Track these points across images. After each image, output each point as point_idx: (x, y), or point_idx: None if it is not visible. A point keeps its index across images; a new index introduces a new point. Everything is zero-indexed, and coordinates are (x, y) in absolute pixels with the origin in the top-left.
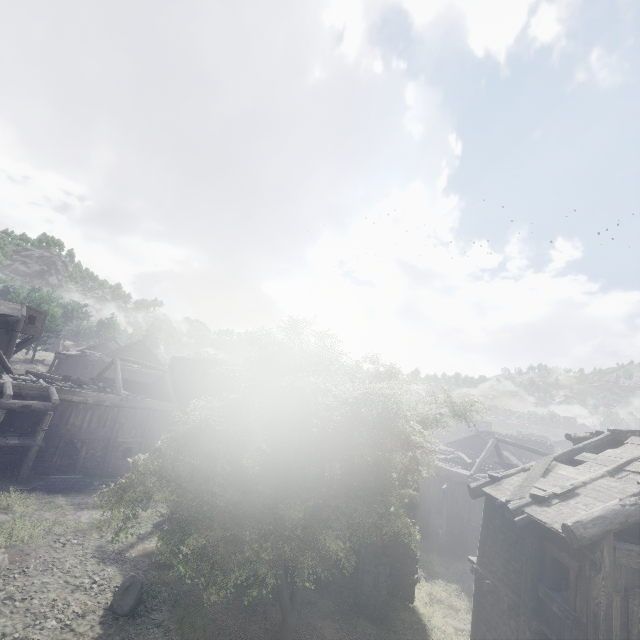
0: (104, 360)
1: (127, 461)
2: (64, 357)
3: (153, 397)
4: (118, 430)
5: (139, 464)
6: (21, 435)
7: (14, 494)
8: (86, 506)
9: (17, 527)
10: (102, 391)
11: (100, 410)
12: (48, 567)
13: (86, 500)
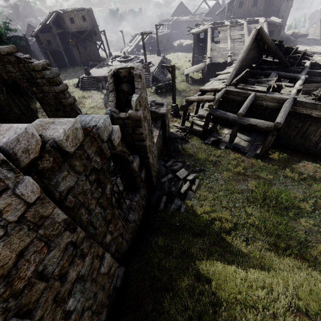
0: None
1: None
2: None
3: None
4: None
5: None
6: None
7: None
8: None
9: None
10: None
11: None
12: None
13: None
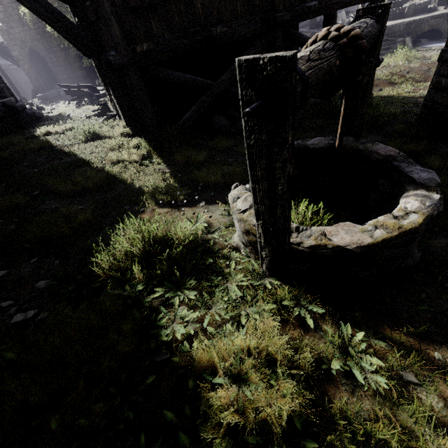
0: None
1: None
2: None
3: None
4: None
5: None
6: None
7: None
8: None
9: None
10: None
11: None
12: None
13: None
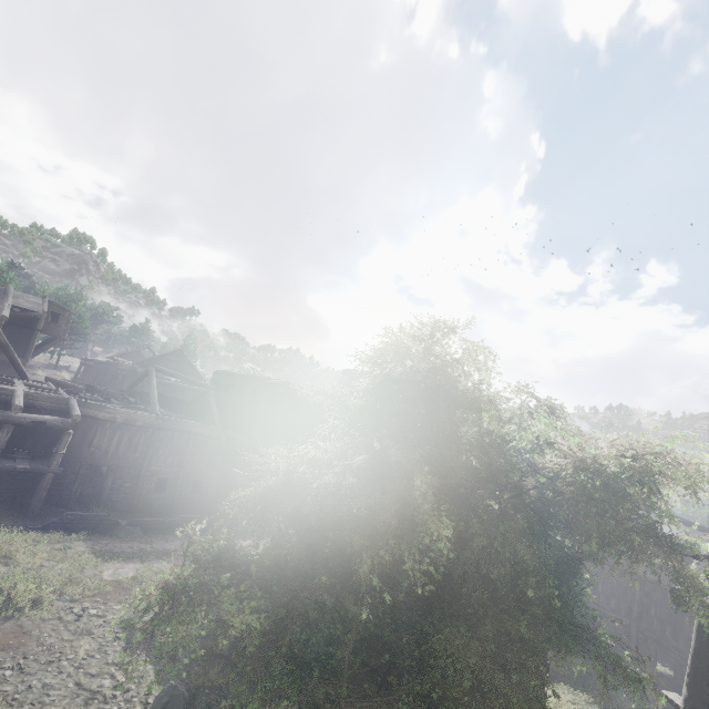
0: (136, 370)
1: (161, 494)
2: (91, 364)
3: (193, 418)
4: (152, 456)
5: (194, 541)
6: (33, 457)
7: (19, 537)
8: (110, 555)
9: (17, 589)
10: (134, 407)
11: (131, 431)
12: (54, 657)
13: (110, 546)
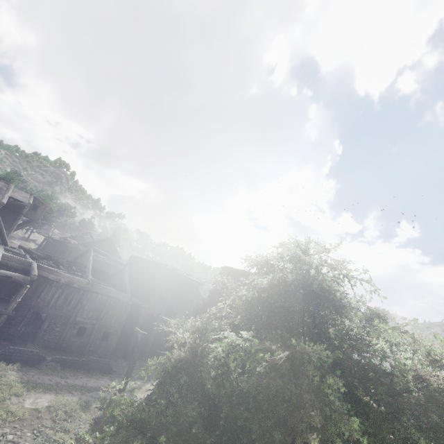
0: (80, 248)
1: (79, 339)
2: (51, 240)
3: (112, 285)
4: (79, 310)
5: (113, 401)
6: None
7: None
8: (34, 386)
9: None
10: (74, 273)
11: (68, 290)
12: None
13: (35, 378)
